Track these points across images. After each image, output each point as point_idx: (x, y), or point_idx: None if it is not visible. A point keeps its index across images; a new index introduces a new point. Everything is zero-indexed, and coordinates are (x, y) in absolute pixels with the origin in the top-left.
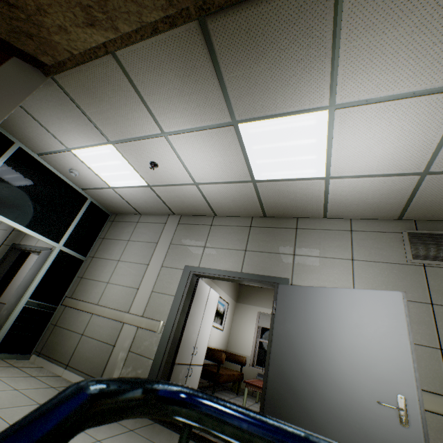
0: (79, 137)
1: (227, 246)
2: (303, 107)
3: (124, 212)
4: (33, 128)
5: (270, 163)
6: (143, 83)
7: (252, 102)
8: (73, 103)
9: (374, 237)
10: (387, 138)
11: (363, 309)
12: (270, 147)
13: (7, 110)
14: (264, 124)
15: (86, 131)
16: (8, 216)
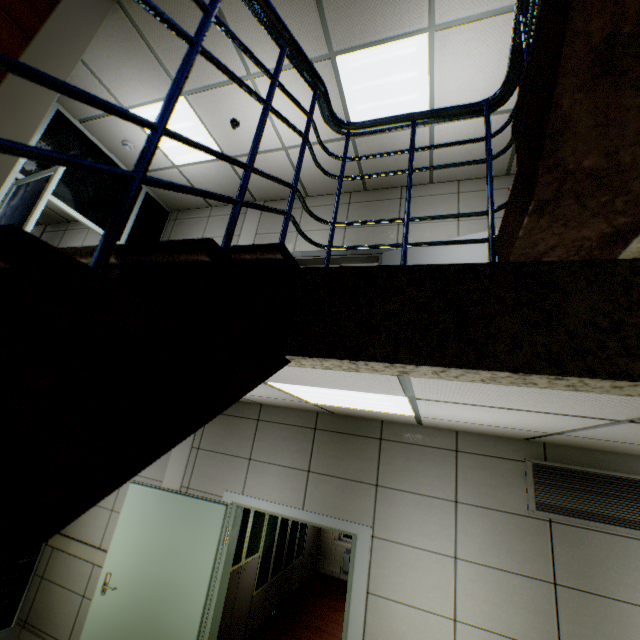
0: (142, 89)
1: (324, 227)
2: (403, 31)
3: (189, 207)
4: (80, 79)
5: (370, 108)
6: (230, 6)
7: (351, 27)
8: (140, 38)
9: (481, 196)
10: (486, 65)
11: (463, 252)
12: (370, 87)
13: (88, 39)
14: (363, 55)
15: (152, 78)
16: (62, 199)
